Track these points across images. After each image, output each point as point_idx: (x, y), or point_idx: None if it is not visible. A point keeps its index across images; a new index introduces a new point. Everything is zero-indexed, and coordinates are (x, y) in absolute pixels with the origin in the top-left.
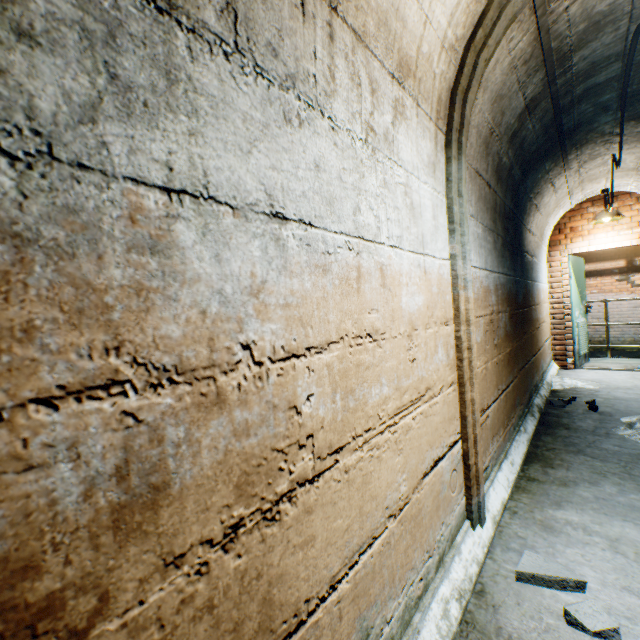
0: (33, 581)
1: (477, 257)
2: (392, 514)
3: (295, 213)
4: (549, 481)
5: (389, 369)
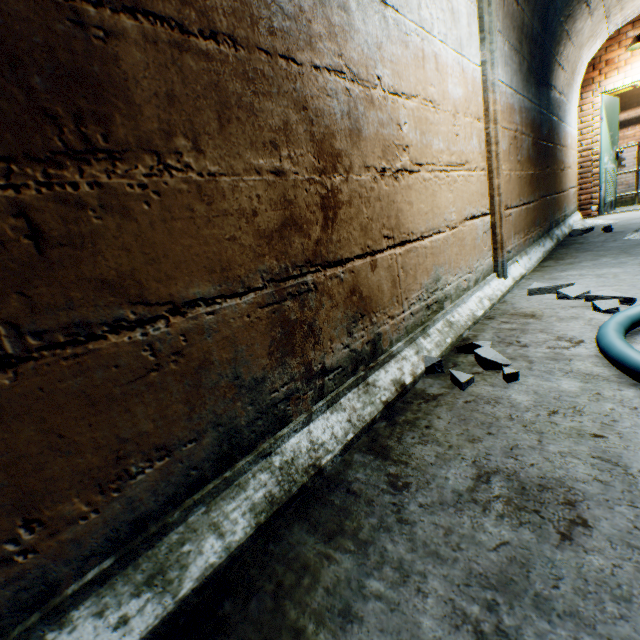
0: (335, 142)
1: (503, 74)
2: (448, 227)
3: (390, 2)
4: (558, 265)
5: (443, 133)
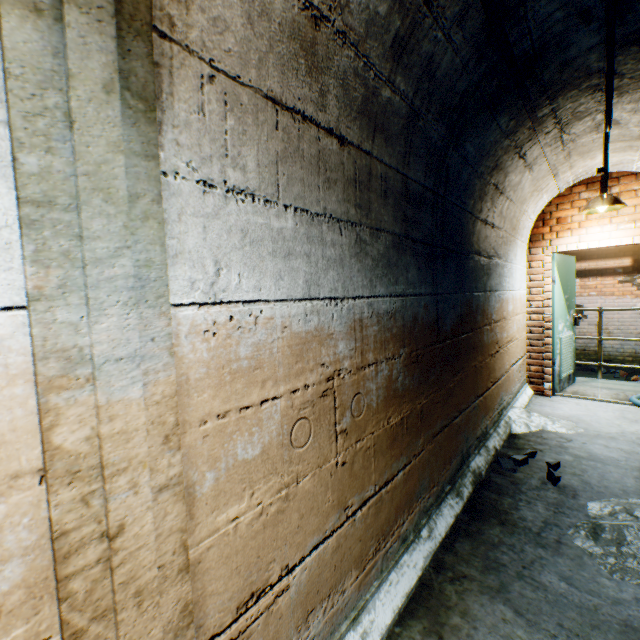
0: None
1: (265, 278)
2: None
3: None
4: None
5: None
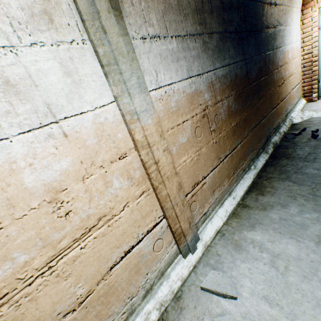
0: None
1: (172, 73)
2: (69, 311)
3: None
4: (255, 207)
5: (24, 242)
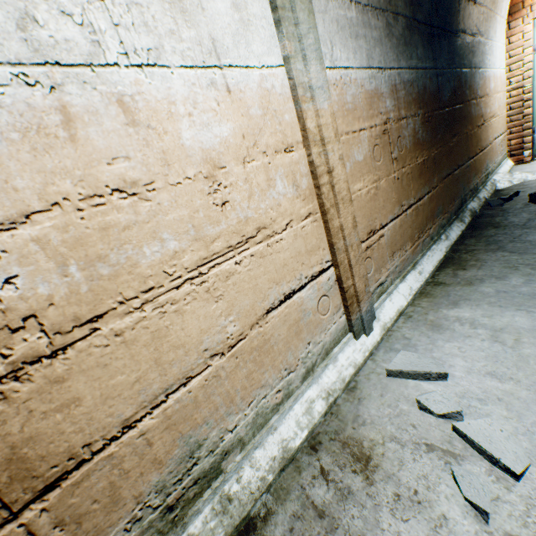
0: None
1: (349, 53)
2: (217, 353)
3: None
4: (455, 283)
5: (175, 222)
